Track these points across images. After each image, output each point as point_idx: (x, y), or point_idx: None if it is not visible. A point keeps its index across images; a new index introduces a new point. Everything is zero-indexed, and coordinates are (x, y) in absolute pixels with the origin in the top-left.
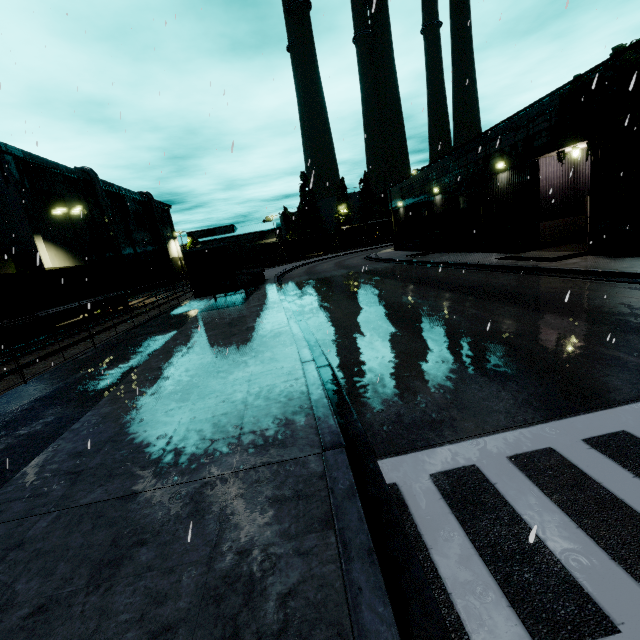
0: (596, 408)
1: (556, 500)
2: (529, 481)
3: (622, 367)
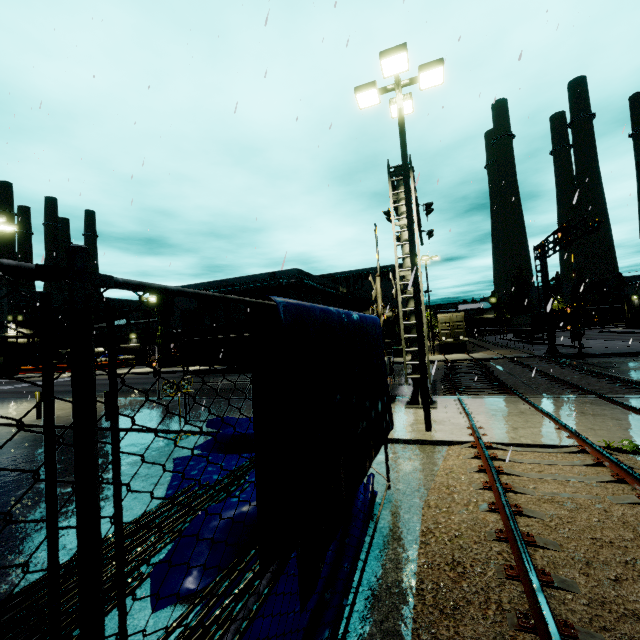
0: None
1: None
2: None
3: None
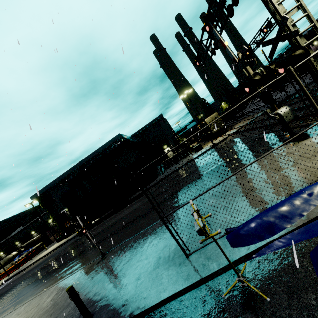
0: None
1: None
2: None
3: None
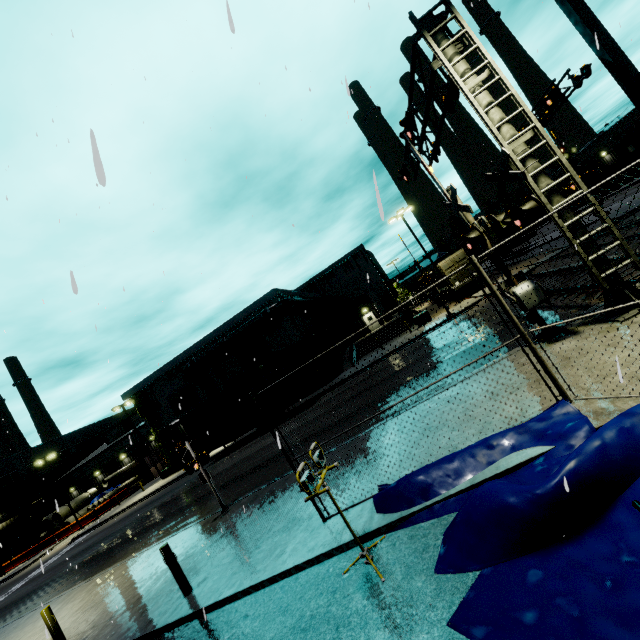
0: None
1: None
2: None
3: None
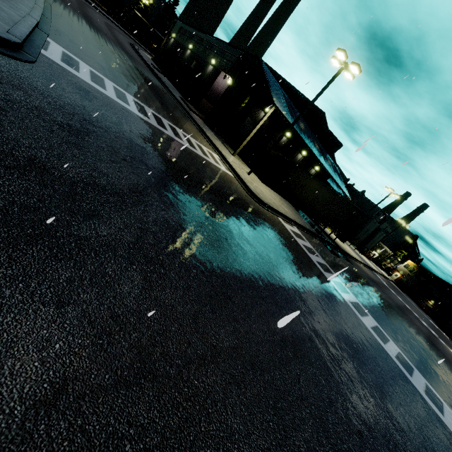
0: (126, 92)
1: (91, 74)
2: (89, 71)
3: (148, 103)
